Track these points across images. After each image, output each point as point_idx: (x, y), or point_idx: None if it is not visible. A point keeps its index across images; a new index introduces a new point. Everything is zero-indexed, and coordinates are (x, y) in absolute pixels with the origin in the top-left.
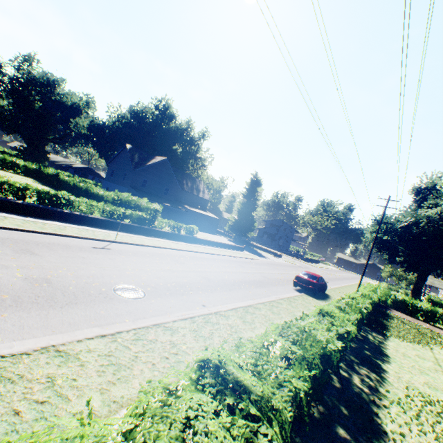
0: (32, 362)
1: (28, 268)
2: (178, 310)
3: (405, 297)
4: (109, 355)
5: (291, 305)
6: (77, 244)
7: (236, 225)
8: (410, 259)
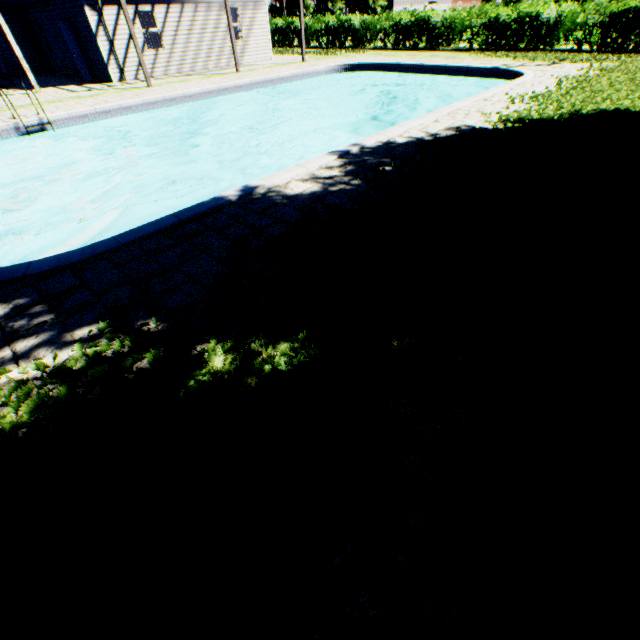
0: None
1: None
2: None
3: None
4: None
5: None
6: None
7: None
8: None
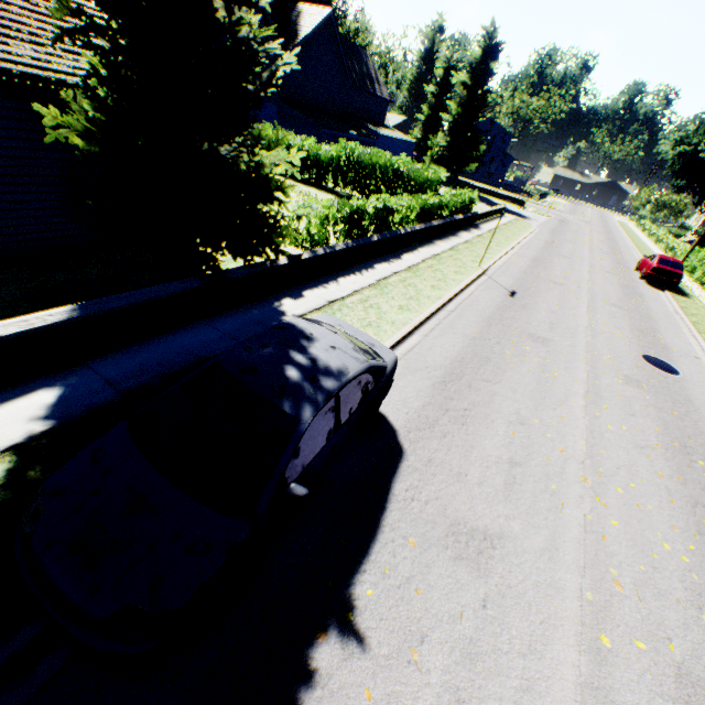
0: None
1: (597, 368)
2: None
3: None
4: None
5: (704, 323)
6: (500, 299)
7: (450, 155)
8: None
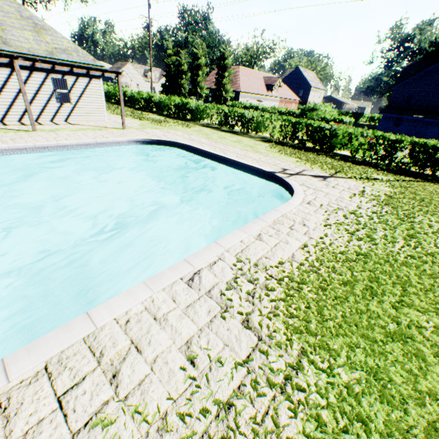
0: None
1: None
2: None
3: None
4: None
5: None
6: None
7: None
8: None
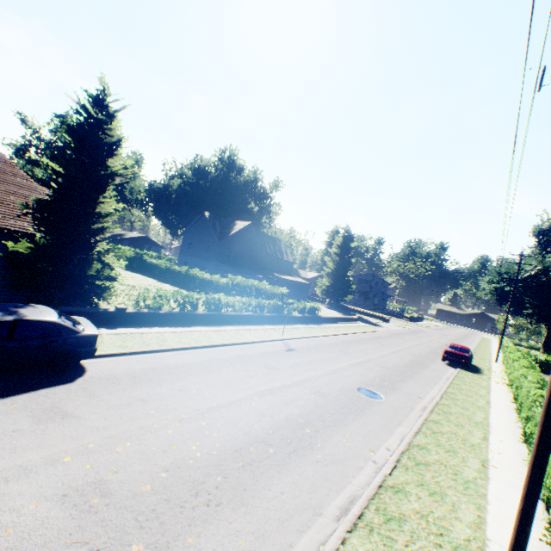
0: (418, 453)
1: (300, 384)
2: (413, 404)
3: (547, 358)
4: (438, 445)
5: (466, 385)
6: (275, 350)
7: (332, 290)
8: (541, 311)
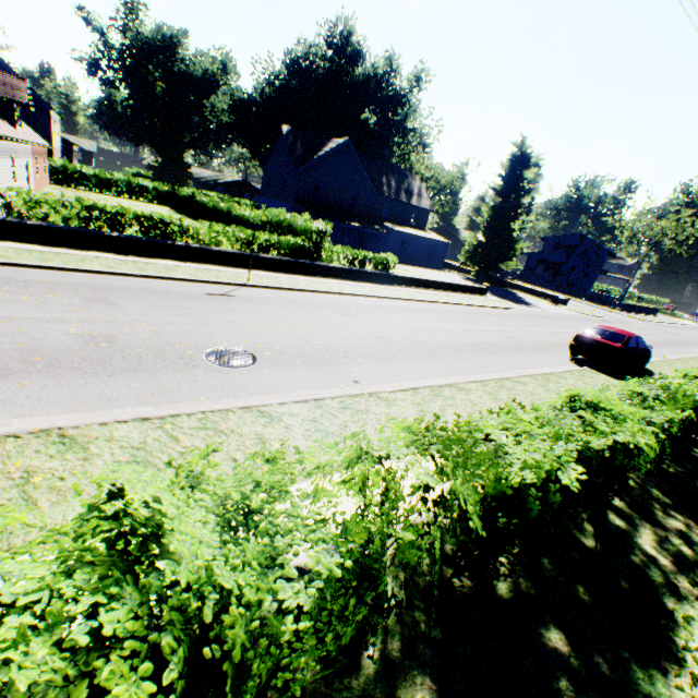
0: (16, 448)
1: (91, 323)
2: (303, 387)
3: None
4: (137, 448)
5: (544, 388)
6: (183, 290)
7: (478, 252)
8: None
